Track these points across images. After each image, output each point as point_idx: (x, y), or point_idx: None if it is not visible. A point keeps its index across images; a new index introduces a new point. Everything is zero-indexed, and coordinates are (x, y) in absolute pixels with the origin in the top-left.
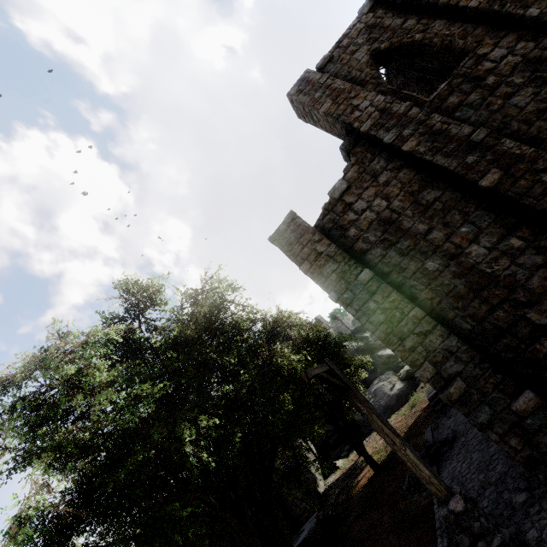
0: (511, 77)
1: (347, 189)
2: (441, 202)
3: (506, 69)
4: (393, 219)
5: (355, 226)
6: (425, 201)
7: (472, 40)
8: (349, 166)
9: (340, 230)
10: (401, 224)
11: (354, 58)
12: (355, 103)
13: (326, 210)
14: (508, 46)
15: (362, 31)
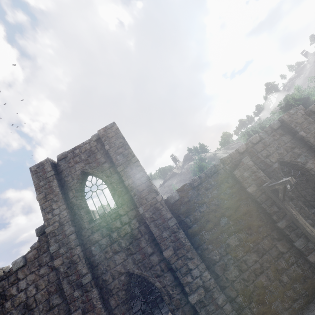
0: (122, 240)
1: (22, 266)
2: (58, 309)
3: (123, 233)
4: (32, 307)
5: (12, 300)
6: (52, 303)
7: (121, 201)
8: (33, 247)
9: (3, 298)
10: (33, 314)
11: (74, 167)
12: (53, 207)
13: (4, 275)
14: (130, 218)
15: (87, 151)
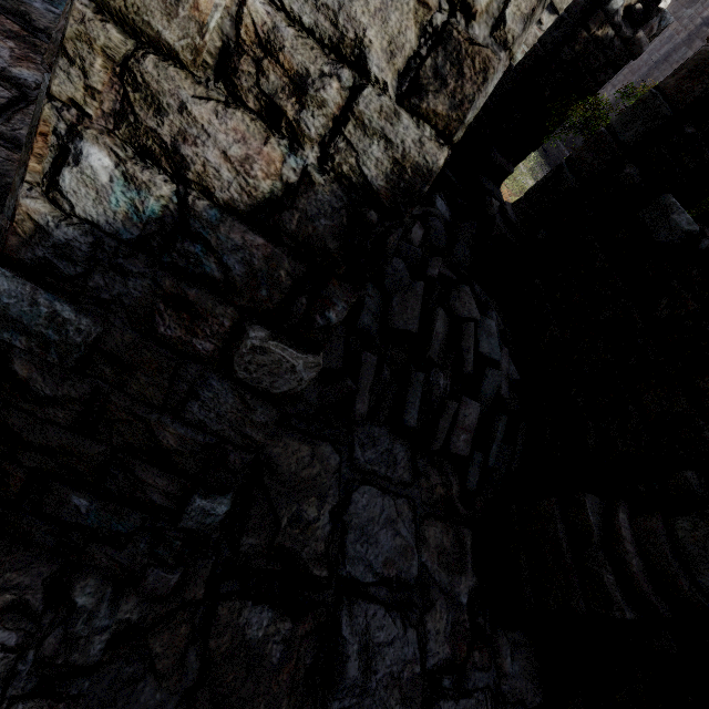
0: None
1: None
2: None
3: None
4: None
5: None
6: None
7: None
8: None
9: None
10: None
11: None
12: None
13: None
14: None
15: None
